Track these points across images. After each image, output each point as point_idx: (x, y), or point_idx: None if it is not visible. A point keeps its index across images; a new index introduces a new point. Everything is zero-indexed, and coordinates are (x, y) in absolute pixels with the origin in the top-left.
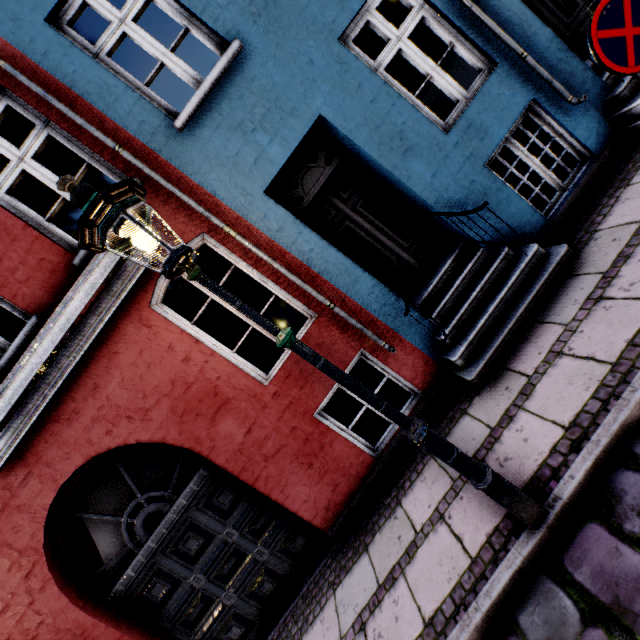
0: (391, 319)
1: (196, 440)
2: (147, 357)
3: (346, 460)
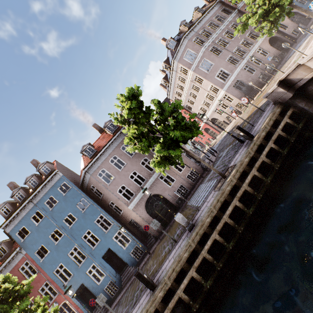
0: None
1: None
2: None
3: None
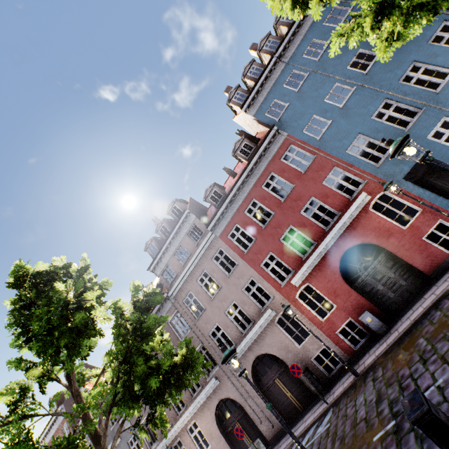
0: None
1: (382, 243)
2: (368, 221)
3: (436, 253)
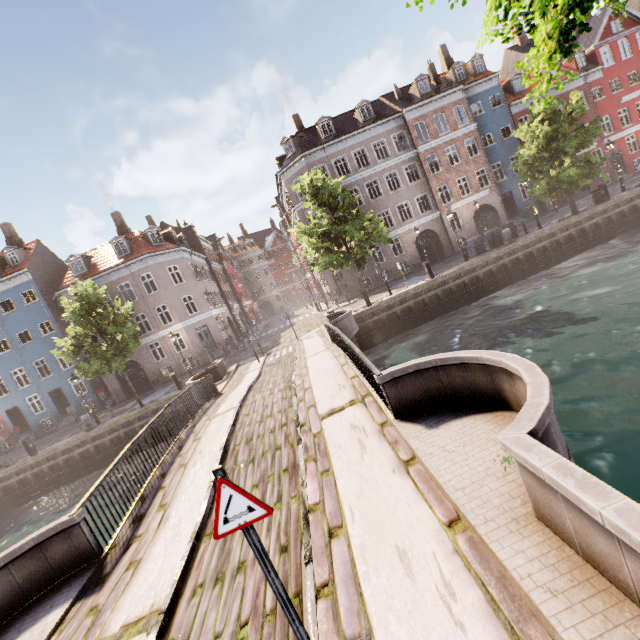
0: (15, 434)
1: None
2: None
3: None
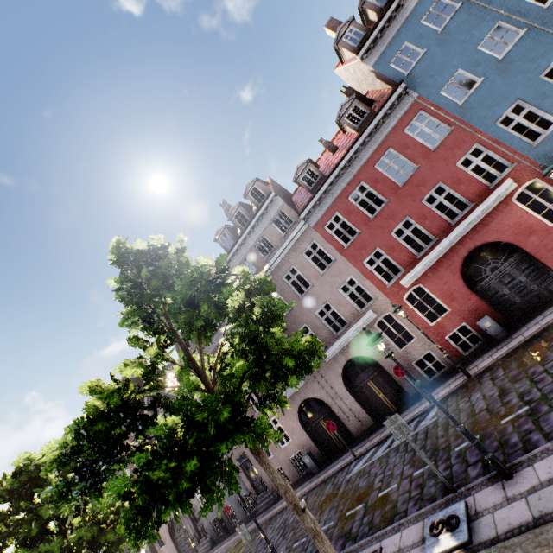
0: None
1: (519, 242)
2: (507, 216)
3: None
